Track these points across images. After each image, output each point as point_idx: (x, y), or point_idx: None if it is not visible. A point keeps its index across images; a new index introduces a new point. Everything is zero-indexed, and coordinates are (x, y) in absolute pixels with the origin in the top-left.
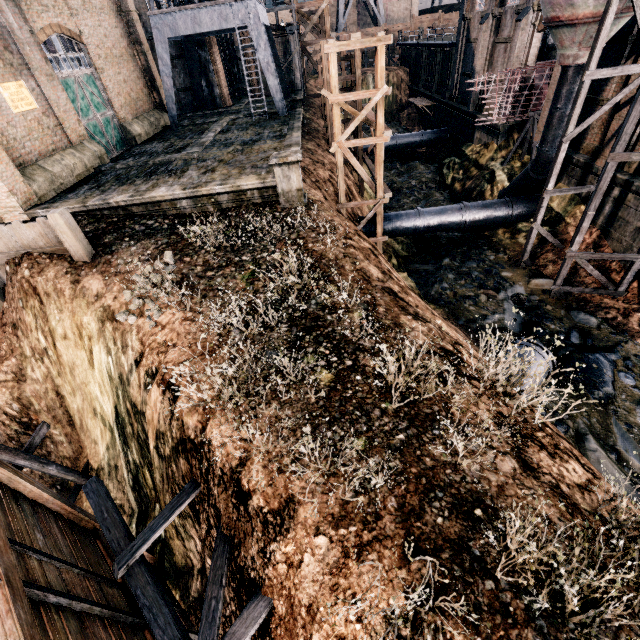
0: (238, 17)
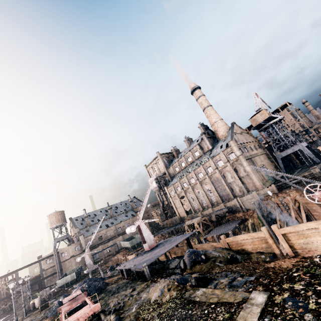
0: (297, 148)
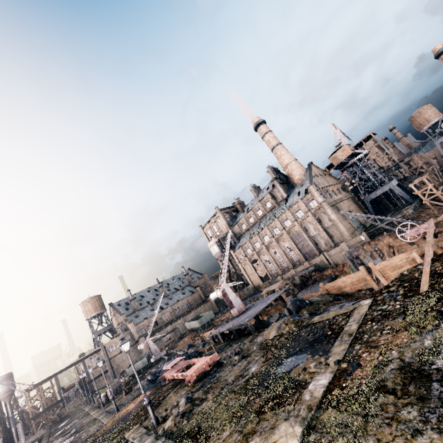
0: (387, 188)
